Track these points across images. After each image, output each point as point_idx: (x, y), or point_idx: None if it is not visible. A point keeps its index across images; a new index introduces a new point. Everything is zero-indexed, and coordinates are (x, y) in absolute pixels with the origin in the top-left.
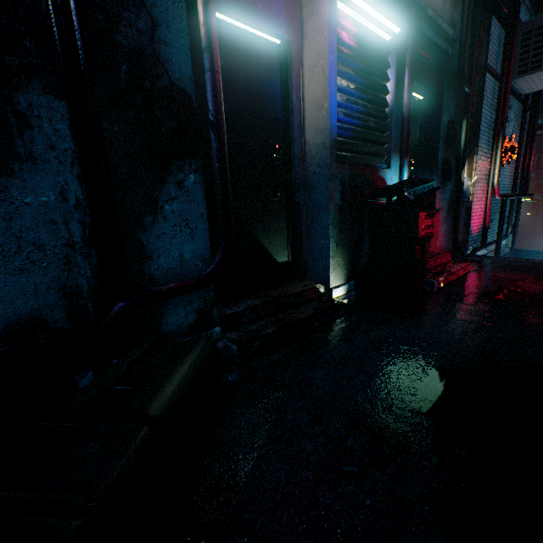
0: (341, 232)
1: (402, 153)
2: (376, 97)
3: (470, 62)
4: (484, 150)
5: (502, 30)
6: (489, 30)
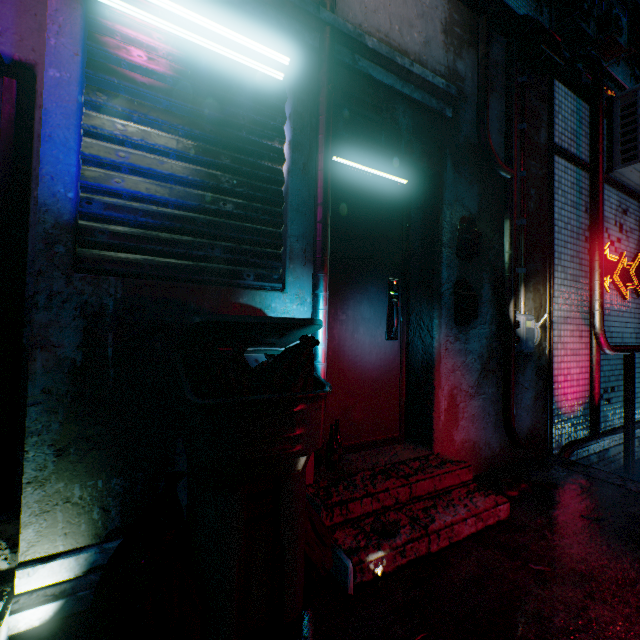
0: (82, 420)
1: (314, 262)
2: (244, 164)
3: (507, 134)
4: (570, 271)
5: (584, 104)
6: (552, 99)
